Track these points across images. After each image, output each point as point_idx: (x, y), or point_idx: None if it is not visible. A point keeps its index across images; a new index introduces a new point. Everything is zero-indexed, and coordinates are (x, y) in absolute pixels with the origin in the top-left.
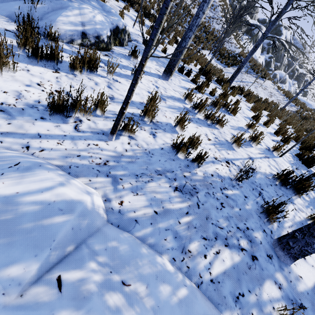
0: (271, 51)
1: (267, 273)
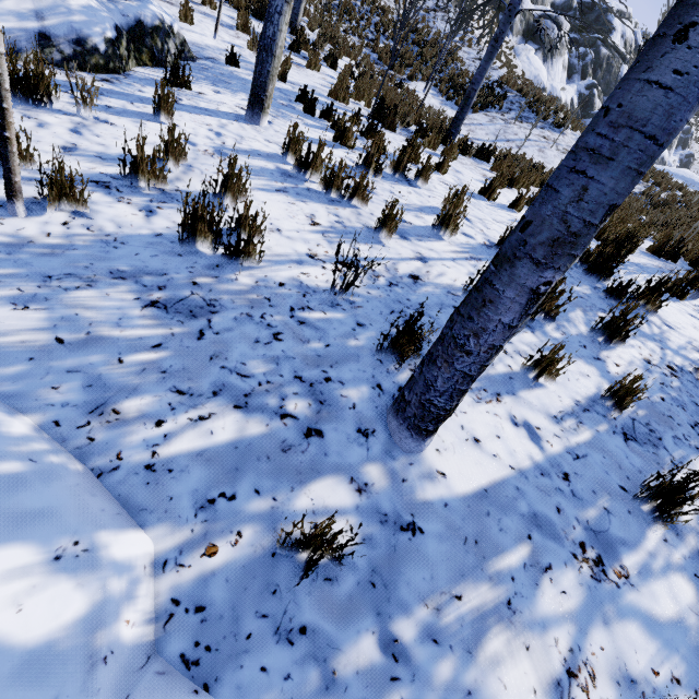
0: (592, 72)
1: (336, 462)
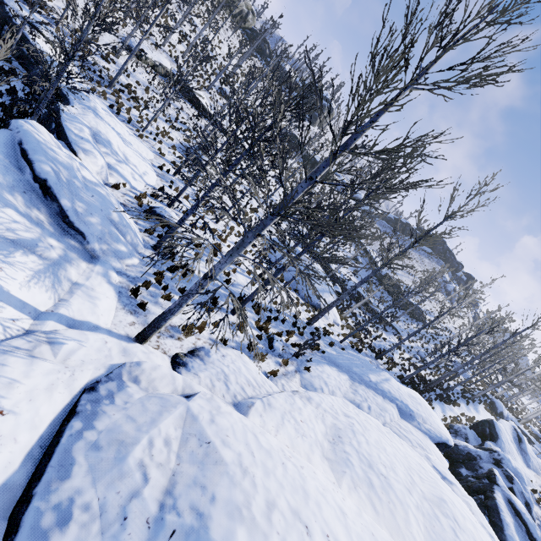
0: None
1: None
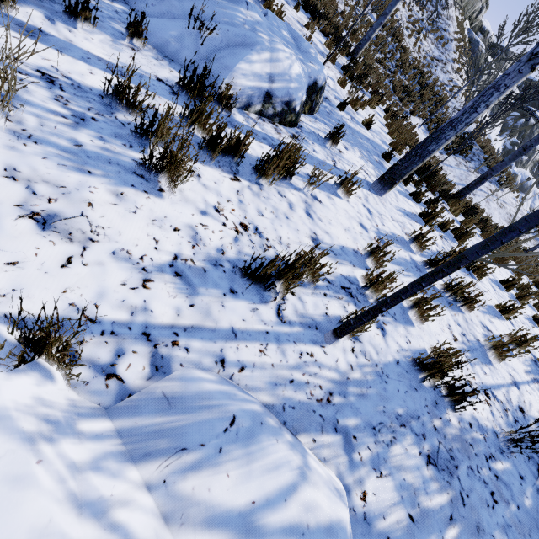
0: (518, 133)
1: None
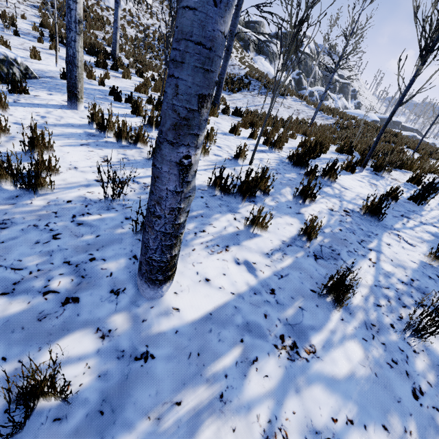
0: (298, 66)
1: (86, 319)
